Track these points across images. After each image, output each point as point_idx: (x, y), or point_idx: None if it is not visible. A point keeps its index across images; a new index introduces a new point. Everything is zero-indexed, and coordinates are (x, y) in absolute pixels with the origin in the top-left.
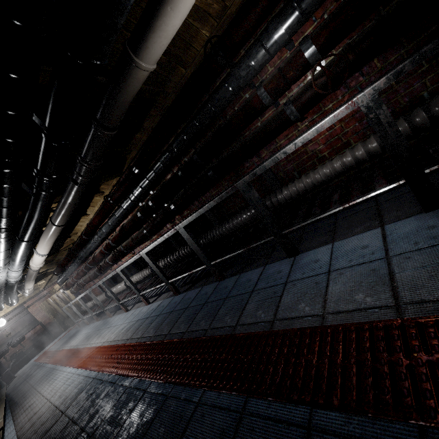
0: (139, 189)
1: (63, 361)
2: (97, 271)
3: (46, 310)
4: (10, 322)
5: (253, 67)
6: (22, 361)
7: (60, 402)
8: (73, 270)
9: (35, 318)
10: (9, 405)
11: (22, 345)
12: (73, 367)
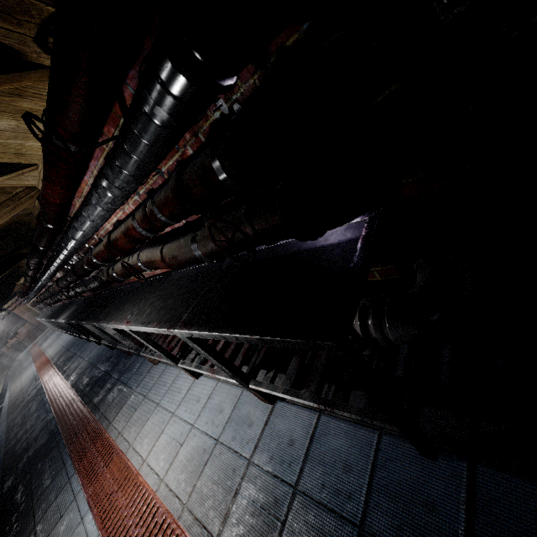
0: (35, 290)
1: (35, 359)
2: (45, 306)
3: (29, 312)
4: (2, 322)
5: (44, 283)
6: (21, 348)
7: (24, 384)
8: (30, 300)
9: (22, 318)
10: (10, 381)
11: (17, 337)
12: (35, 366)
